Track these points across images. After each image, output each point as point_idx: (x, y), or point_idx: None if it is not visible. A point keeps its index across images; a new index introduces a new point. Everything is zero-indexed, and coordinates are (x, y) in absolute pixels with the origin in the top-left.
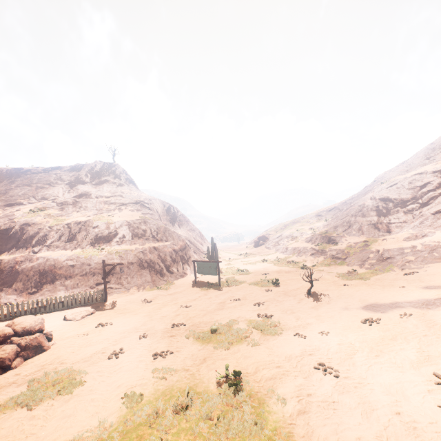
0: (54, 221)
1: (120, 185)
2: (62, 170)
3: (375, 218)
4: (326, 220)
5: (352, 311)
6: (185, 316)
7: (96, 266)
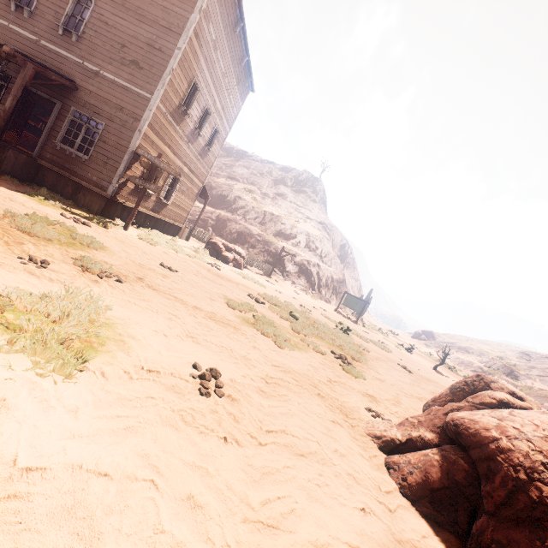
0: (256, 204)
1: (314, 200)
2: (274, 166)
3: None
4: (529, 361)
5: None
6: (322, 311)
7: (273, 250)
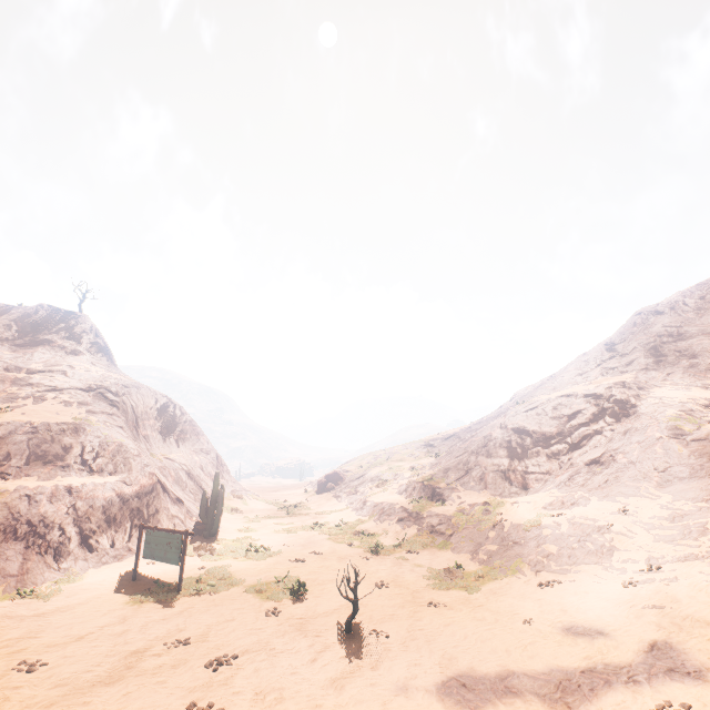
0: None
1: (74, 352)
2: None
3: (505, 461)
4: (438, 456)
5: (413, 698)
6: None
7: None
